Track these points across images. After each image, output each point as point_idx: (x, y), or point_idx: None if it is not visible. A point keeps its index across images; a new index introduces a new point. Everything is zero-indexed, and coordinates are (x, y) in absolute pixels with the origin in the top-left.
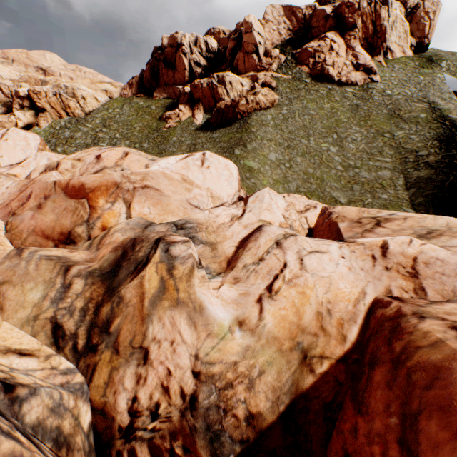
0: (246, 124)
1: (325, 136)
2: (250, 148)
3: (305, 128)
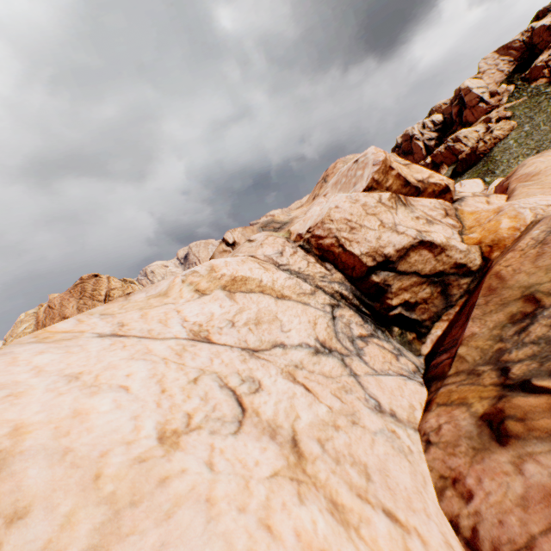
0: (489, 158)
1: None
2: (498, 171)
3: None
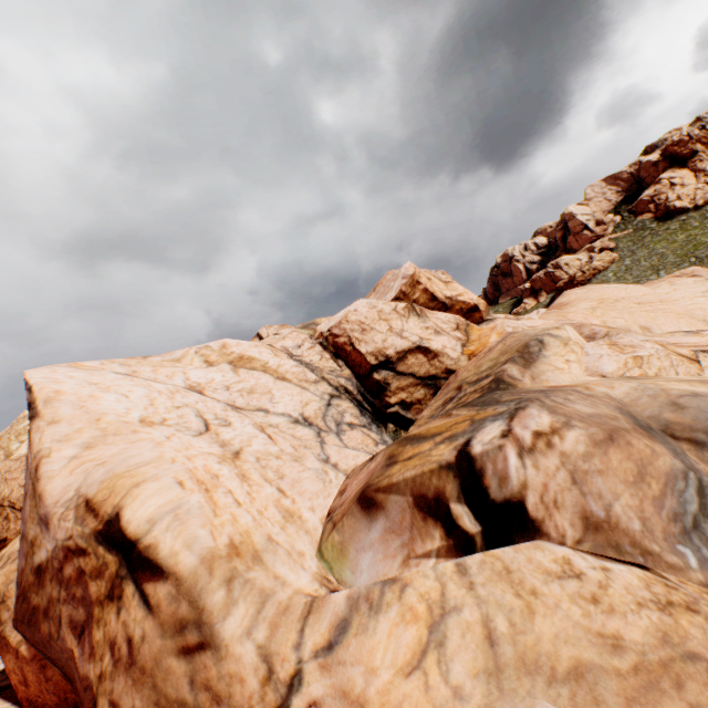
0: None
1: (680, 264)
2: None
3: (653, 267)
